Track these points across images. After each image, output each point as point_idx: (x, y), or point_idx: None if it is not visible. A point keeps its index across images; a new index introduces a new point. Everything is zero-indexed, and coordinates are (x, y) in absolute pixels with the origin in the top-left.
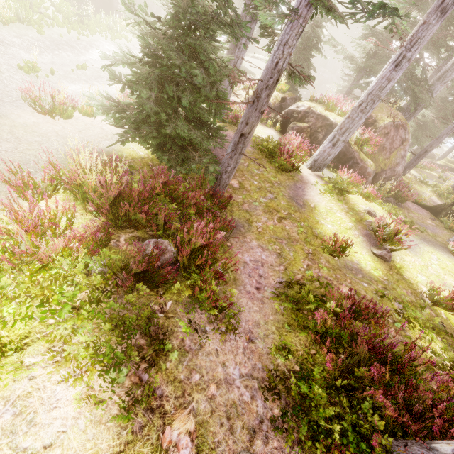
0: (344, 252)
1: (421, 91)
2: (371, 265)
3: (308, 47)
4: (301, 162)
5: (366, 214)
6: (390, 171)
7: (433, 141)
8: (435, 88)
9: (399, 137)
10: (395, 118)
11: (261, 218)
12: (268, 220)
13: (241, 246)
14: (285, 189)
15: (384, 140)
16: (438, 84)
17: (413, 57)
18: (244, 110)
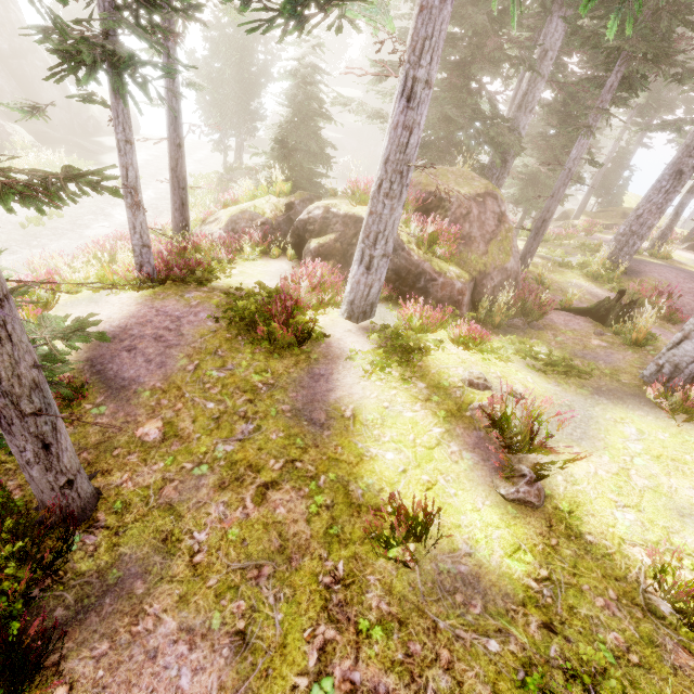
0: (425, 536)
1: (500, 133)
2: (502, 541)
3: (308, 117)
4: (334, 308)
5: (467, 390)
6: (497, 272)
7: (547, 202)
8: (520, 122)
9: (490, 214)
10: (449, 191)
11: (208, 512)
12: (228, 513)
13: (114, 669)
14: (286, 392)
15: (466, 226)
16: (522, 115)
17: (432, 77)
18: (219, 244)
